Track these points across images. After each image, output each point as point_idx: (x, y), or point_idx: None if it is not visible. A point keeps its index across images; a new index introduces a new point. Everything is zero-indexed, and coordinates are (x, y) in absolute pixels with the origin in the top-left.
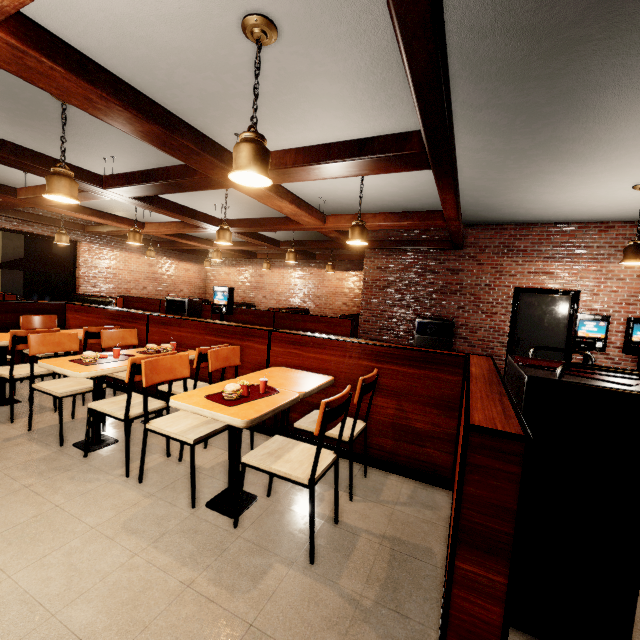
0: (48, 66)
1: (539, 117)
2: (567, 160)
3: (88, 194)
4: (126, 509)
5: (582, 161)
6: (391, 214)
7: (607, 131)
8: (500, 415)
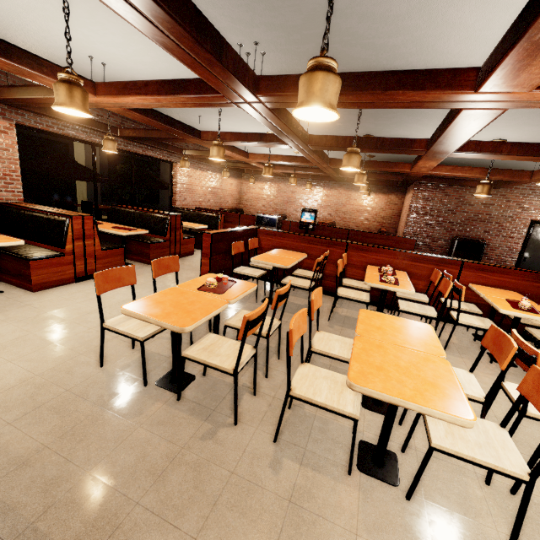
0: (492, 118)
1: None
2: None
3: (282, 145)
4: (465, 364)
5: None
6: (486, 169)
7: None
8: None
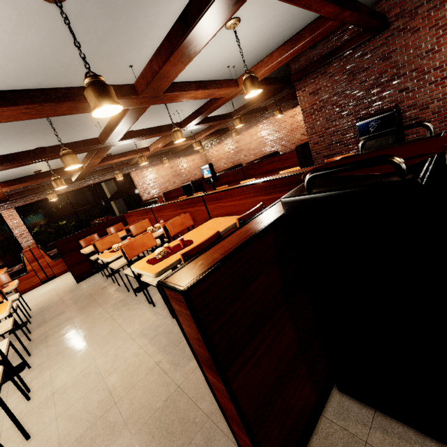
0: None
1: None
2: None
3: (101, 151)
4: (144, 323)
5: None
6: (283, 45)
7: None
8: (213, 258)
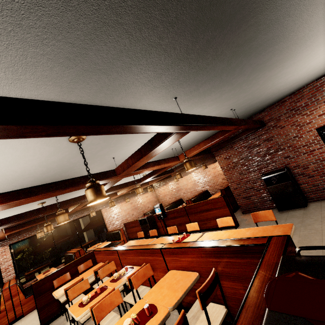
0: (18, 202)
1: (233, 69)
2: (279, 64)
3: (84, 202)
4: None
5: (290, 58)
6: (206, 140)
7: (286, 42)
8: None
